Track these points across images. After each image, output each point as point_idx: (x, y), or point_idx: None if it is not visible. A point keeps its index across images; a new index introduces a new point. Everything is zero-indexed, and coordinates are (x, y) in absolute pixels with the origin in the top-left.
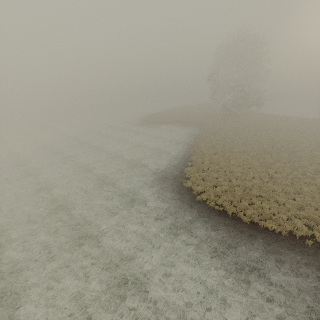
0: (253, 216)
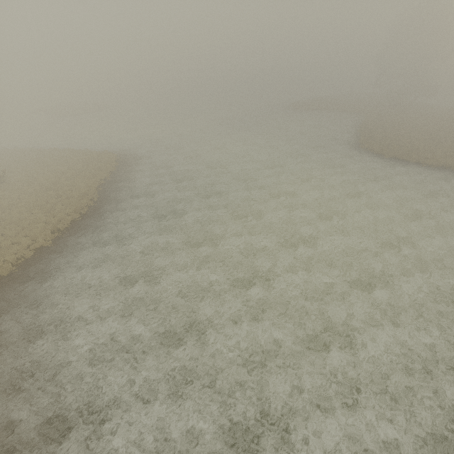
0: (418, 159)
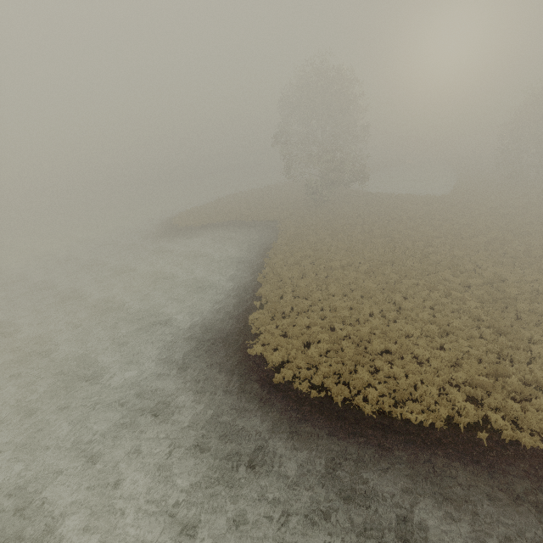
0: (381, 401)
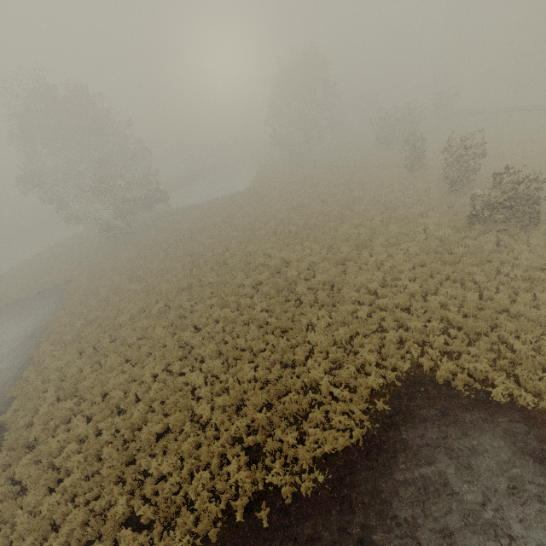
0: (137, 544)
